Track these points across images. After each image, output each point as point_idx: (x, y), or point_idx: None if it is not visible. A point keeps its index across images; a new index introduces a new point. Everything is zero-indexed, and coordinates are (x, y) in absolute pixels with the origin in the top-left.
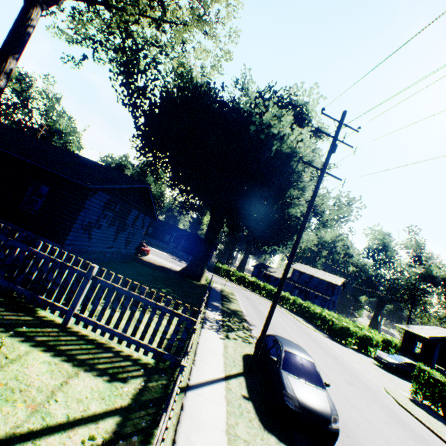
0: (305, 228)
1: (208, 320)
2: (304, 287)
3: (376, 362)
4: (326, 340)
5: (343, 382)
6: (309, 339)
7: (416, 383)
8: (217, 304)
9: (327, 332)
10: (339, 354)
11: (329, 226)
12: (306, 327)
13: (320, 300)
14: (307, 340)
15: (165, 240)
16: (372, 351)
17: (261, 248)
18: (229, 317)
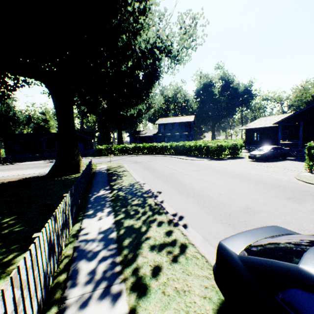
0: (159, 74)
1: (82, 256)
2: (171, 134)
3: (250, 159)
4: (214, 163)
5: (301, 207)
6: (207, 170)
7: (311, 161)
8: (104, 193)
9: (205, 156)
10: (236, 170)
11: (180, 63)
12: (192, 161)
13: (184, 138)
14: (208, 173)
15: (39, 150)
16: (239, 153)
17: (127, 111)
18: (126, 206)
